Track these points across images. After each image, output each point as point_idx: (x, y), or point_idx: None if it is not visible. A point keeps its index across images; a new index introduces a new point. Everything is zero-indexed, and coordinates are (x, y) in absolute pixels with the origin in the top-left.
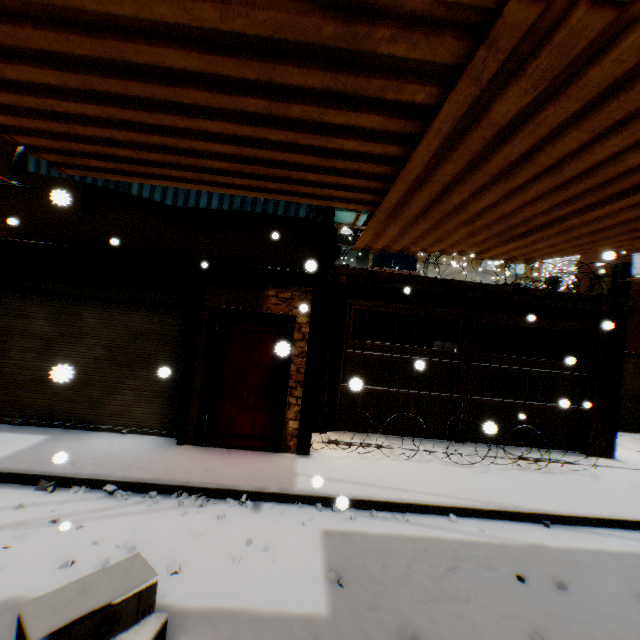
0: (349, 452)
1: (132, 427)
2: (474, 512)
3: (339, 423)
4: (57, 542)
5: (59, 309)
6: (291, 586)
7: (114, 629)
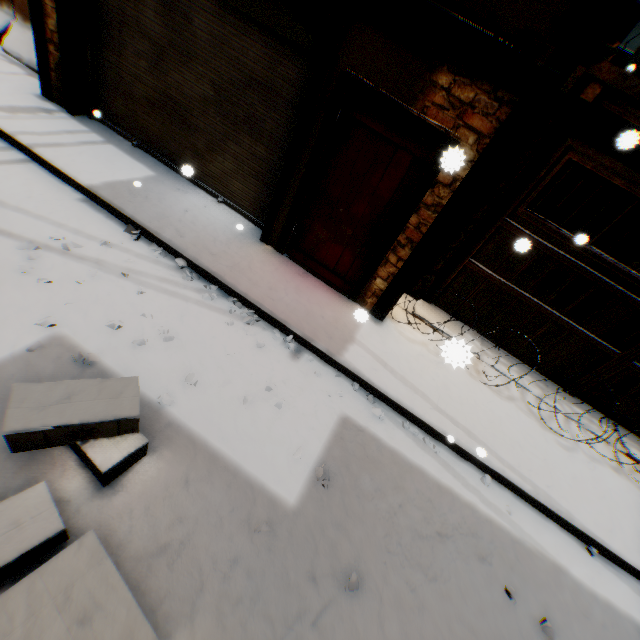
0: (427, 339)
1: (227, 199)
2: (515, 489)
3: (439, 298)
4: (116, 299)
5: (168, 1)
6: (278, 459)
7: (95, 436)
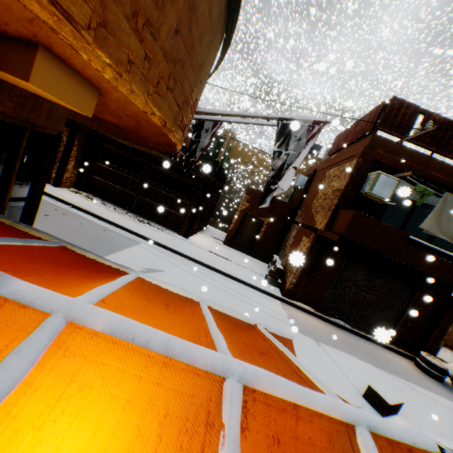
0: (75, 193)
1: None
2: (80, 209)
3: (89, 190)
4: None
5: None
6: None
7: None
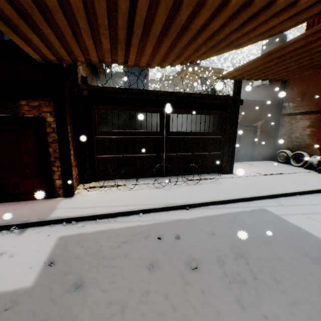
0: (99, 191)
1: None
2: (153, 210)
3: (99, 177)
4: None
5: None
6: (16, 275)
7: None
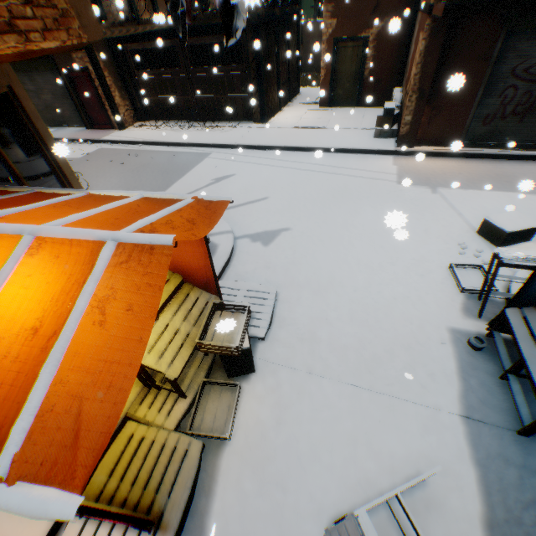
0: (140, 128)
1: (77, 125)
2: (148, 143)
3: (150, 117)
4: None
5: (31, 79)
6: (78, 155)
7: None
